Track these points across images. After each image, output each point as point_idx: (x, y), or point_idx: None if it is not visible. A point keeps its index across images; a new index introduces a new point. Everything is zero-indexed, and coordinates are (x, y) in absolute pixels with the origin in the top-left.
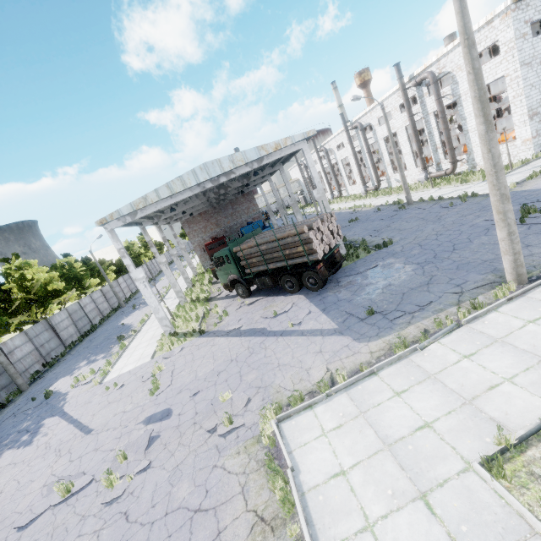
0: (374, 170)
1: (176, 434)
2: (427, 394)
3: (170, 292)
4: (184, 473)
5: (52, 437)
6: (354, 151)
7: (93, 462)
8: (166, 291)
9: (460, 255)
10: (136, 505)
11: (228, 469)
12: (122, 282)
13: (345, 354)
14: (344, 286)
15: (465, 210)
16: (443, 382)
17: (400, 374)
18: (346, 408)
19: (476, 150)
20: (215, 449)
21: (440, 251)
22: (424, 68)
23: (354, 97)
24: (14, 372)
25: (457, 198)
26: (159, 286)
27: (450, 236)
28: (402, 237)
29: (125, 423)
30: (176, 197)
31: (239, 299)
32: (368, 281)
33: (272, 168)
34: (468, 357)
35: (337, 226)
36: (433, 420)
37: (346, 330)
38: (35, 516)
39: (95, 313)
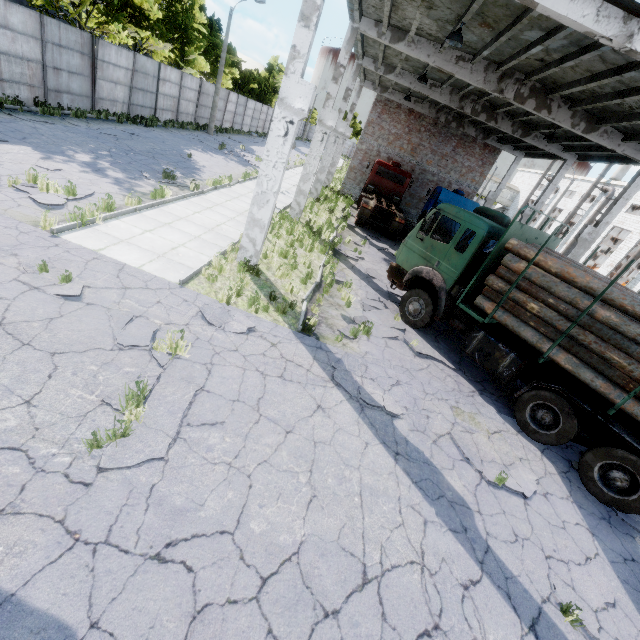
0: None
1: None
2: None
3: None
4: None
5: None
6: None
7: None
8: None
9: None
10: None
11: None
12: (232, 101)
13: None
14: None
15: None
16: None
17: None
18: None
19: None
20: None
21: None
22: None
23: None
24: None
25: None
26: None
27: None
28: None
29: None
30: None
31: (399, 317)
32: None
33: None
34: None
35: None
36: None
37: None
38: None
39: (170, 103)
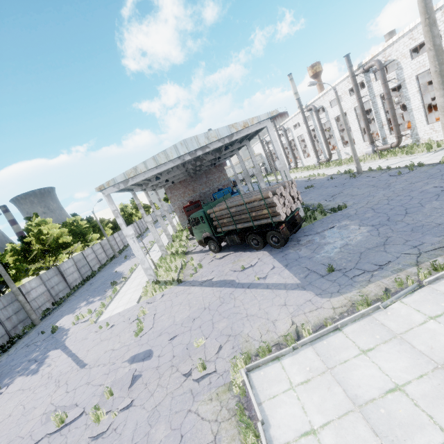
0: (326, 145)
1: (155, 374)
2: (394, 354)
3: (154, 246)
4: (162, 415)
5: (54, 368)
6: (309, 129)
7: (85, 395)
8: (151, 245)
9: (413, 218)
10: (118, 443)
11: (201, 415)
12: (117, 237)
13: (308, 308)
14: (304, 244)
15: (413, 177)
16: (410, 343)
17: (364, 332)
18: (312, 363)
19: (419, 125)
20: (190, 393)
21: (393, 214)
22: (371, 58)
23: (311, 83)
24: (30, 309)
25: (404, 167)
26: (146, 240)
27: (401, 201)
28: (355, 201)
29: (113, 360)
30: (160, 168)
31: (211, 254)
32: (326, 241)
33: (240, 144)
34: (434, 319)
35: (297, 191)
36: (404, 383)
37: (308, 285)
38: (34, 442)
39: (95, 261)
